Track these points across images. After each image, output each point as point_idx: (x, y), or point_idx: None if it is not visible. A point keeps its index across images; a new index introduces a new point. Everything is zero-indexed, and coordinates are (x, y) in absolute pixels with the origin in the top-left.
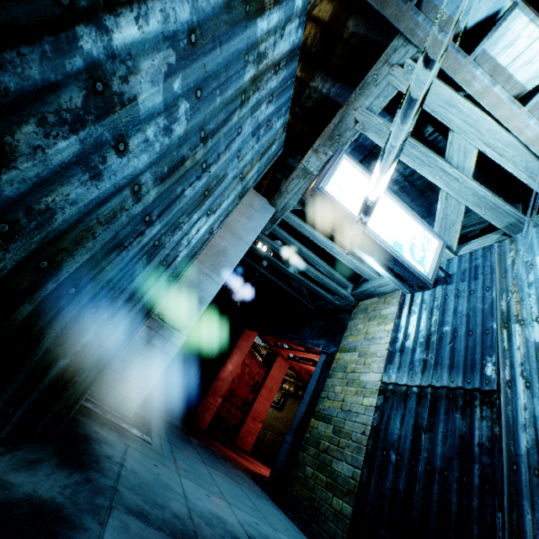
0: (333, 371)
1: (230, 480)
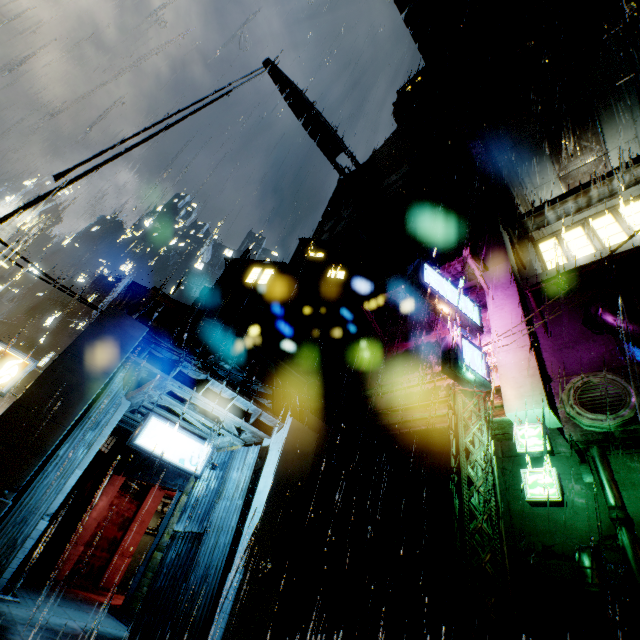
0: (176, 511)
1: (80, 611)
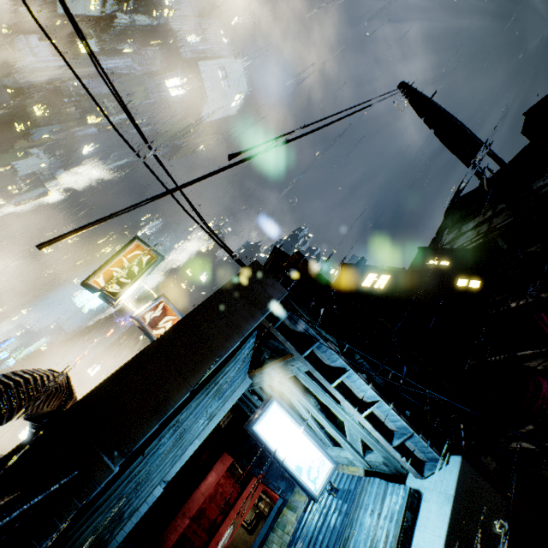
0: (277, 526)
1: None
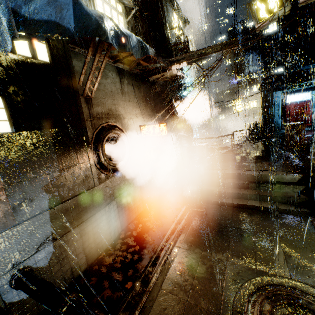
0: None
1: None
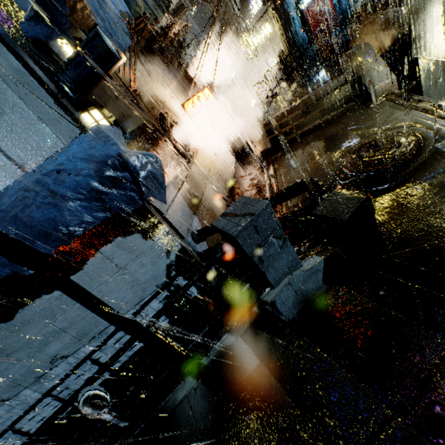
0: None
1: None
